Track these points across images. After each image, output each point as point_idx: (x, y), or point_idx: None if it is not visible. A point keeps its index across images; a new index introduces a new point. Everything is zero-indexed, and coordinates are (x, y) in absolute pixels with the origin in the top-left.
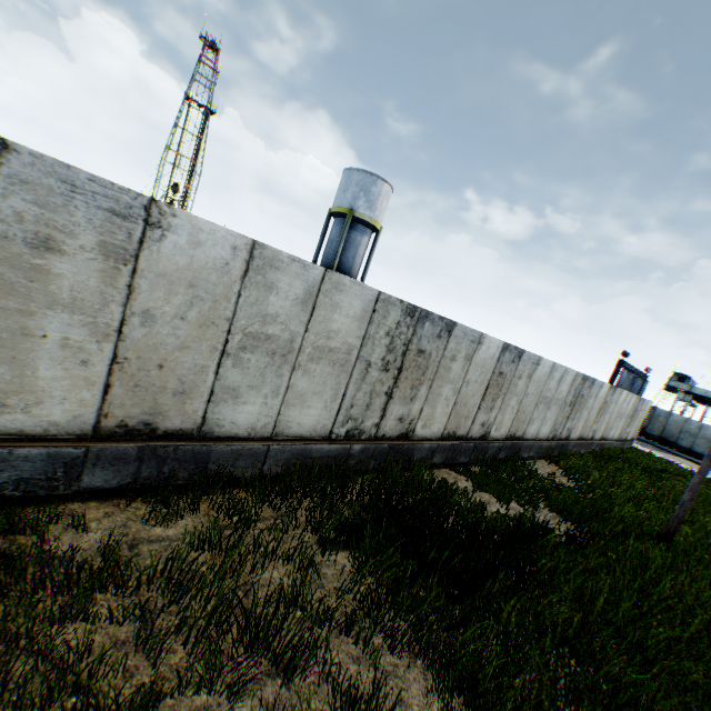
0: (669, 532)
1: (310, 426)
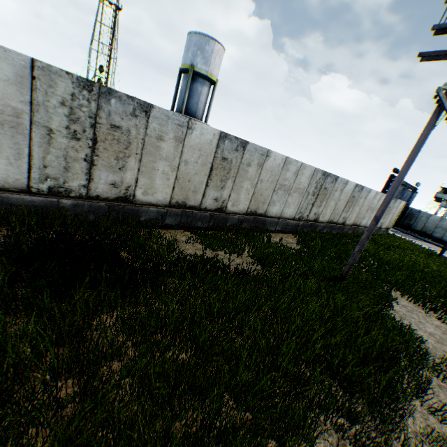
0: (343, 275)
1: None
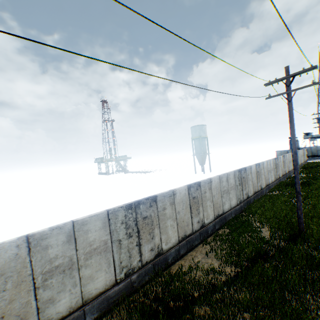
0: None
1: (273, 180)
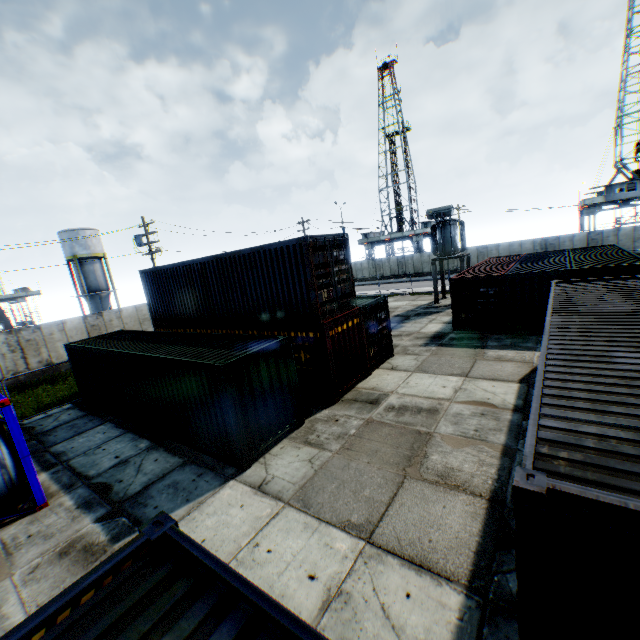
0: None
1: None
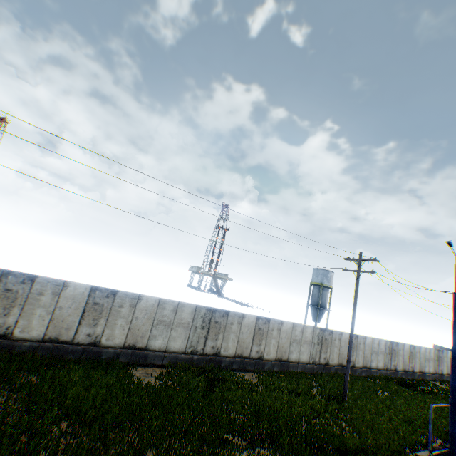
0: None
1: (380, 366)
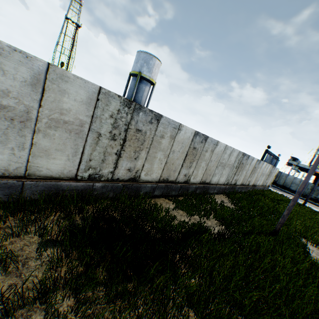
0: (276, 230)
1: (58, 170)
